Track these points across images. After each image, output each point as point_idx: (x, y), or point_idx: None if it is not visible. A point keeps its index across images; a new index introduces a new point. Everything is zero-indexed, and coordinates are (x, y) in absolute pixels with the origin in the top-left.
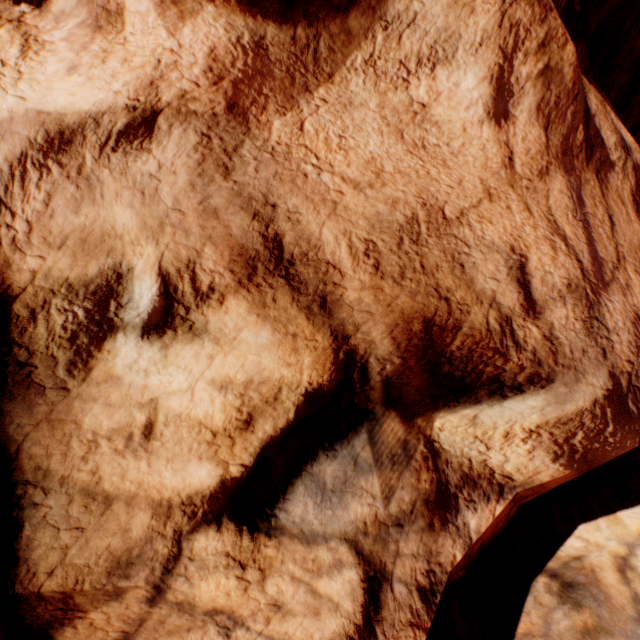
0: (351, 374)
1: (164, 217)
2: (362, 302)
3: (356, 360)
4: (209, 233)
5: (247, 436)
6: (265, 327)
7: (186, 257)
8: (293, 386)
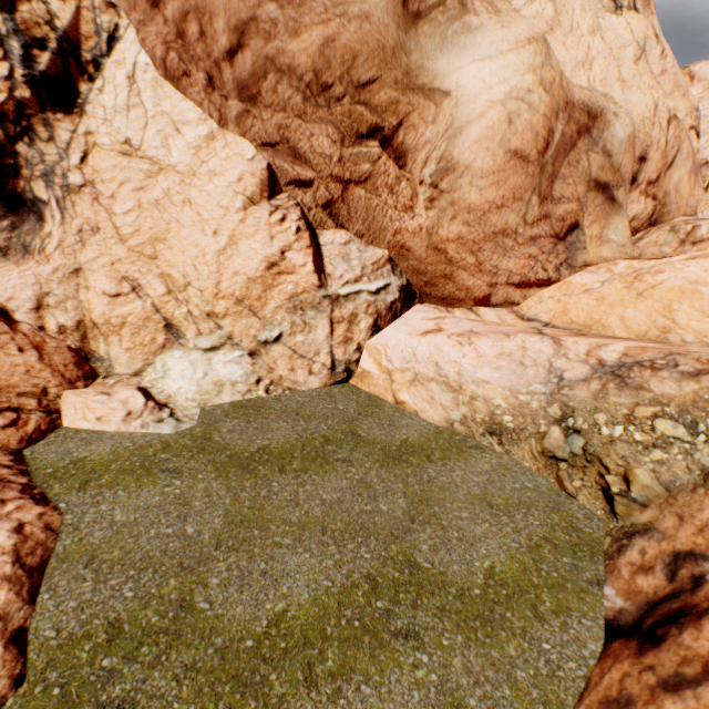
0: None
1: None
2: None
3: None
4: None
5: None
6: None
7: None
8: None
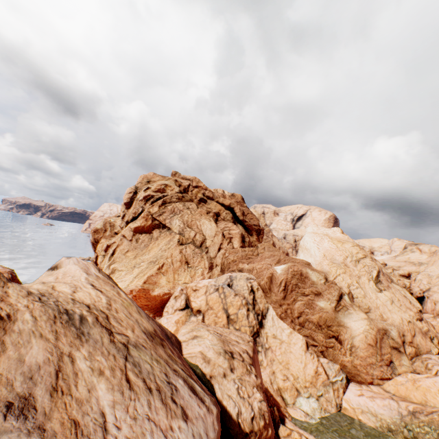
0: (438, 342)
1: (431, 333)
2: (437, 337)
3: (438, 341)
4: (433, 334)
5: (437, 345)
6: (435, 339)
7: (432, 335)
8: (437, 342)
